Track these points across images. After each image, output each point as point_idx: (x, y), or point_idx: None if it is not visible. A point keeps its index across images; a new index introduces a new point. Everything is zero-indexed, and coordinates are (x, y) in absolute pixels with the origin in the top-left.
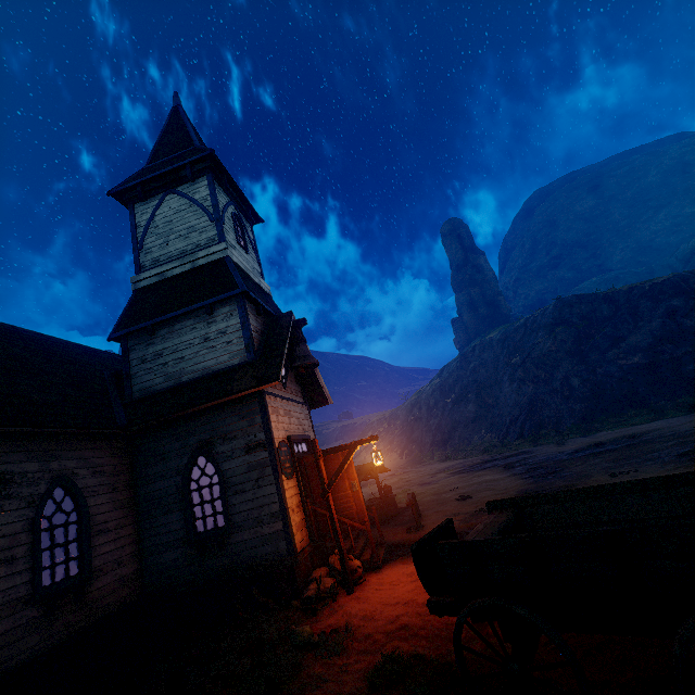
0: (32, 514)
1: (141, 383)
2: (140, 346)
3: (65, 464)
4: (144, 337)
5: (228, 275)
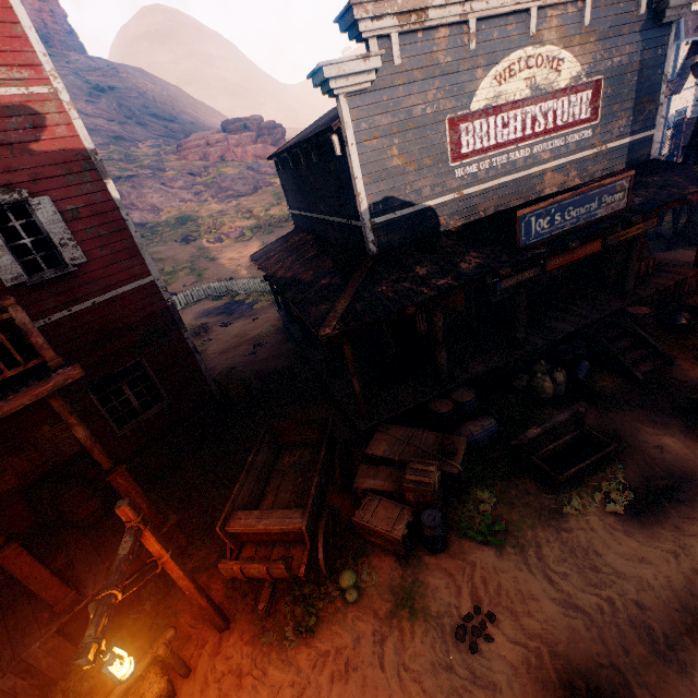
0: None
1: None
2: None
3: None
4: None
5: (677, 29)
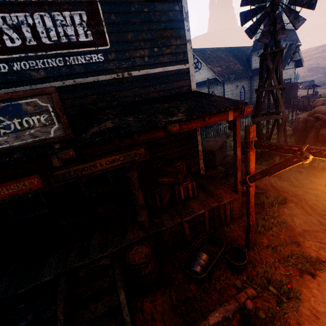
0: (240, 91)
1: (254, 66)
2: (254, 57)
3: (243, 83)
4: (256, 54)
5: None
